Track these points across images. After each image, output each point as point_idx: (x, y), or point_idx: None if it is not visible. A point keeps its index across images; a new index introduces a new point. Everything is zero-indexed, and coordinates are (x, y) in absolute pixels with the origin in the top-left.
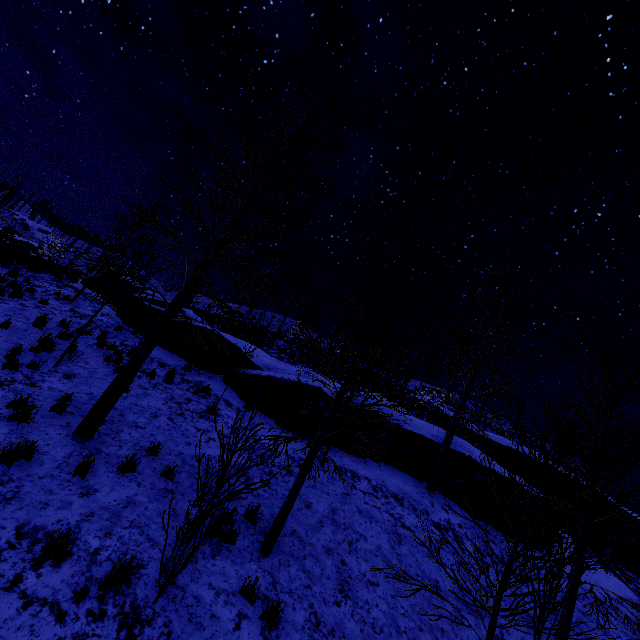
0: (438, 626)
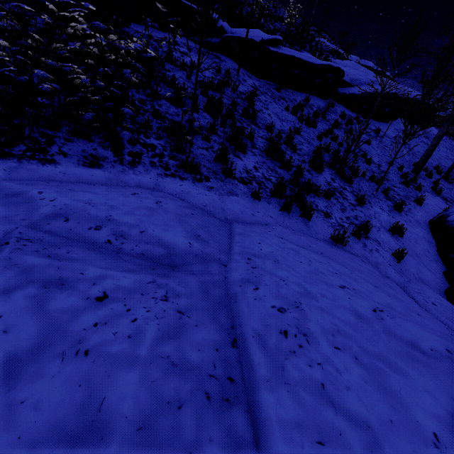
0: None
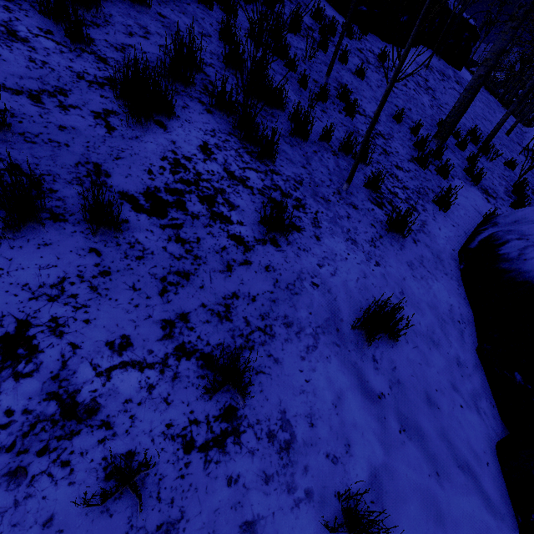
0: (498, 136)
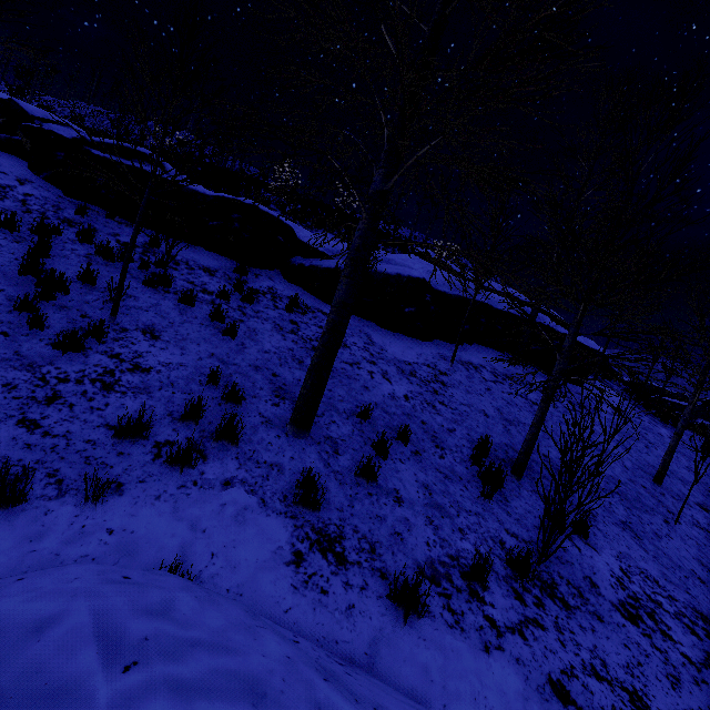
0: (609, 475)
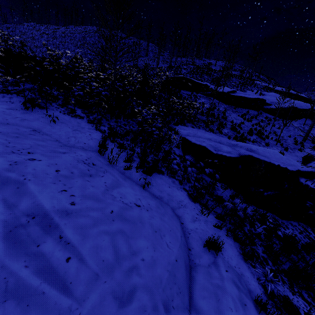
0: None
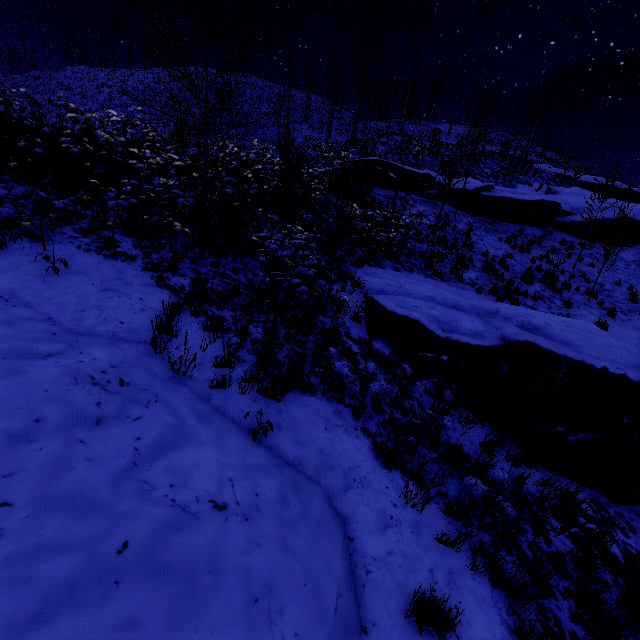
0: None
